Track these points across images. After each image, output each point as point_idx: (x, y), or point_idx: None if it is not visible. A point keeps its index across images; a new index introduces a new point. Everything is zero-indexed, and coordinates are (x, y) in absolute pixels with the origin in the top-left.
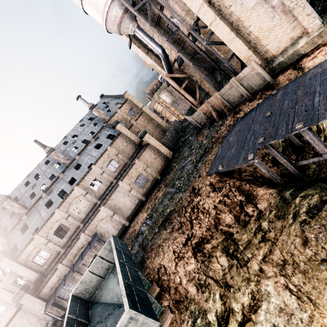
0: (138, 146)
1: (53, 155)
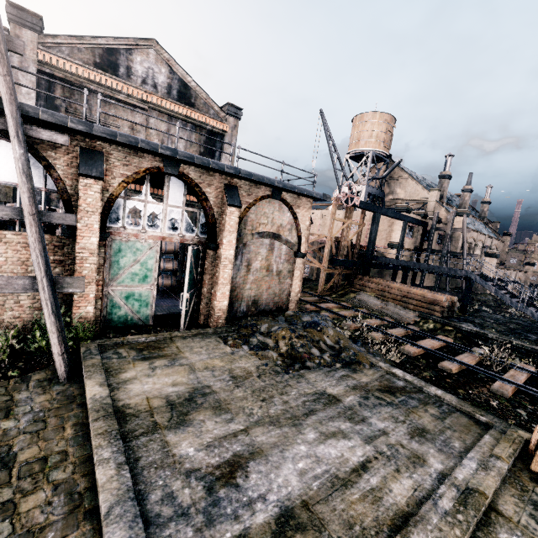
0: (500, 263)
1: (469, 196)
